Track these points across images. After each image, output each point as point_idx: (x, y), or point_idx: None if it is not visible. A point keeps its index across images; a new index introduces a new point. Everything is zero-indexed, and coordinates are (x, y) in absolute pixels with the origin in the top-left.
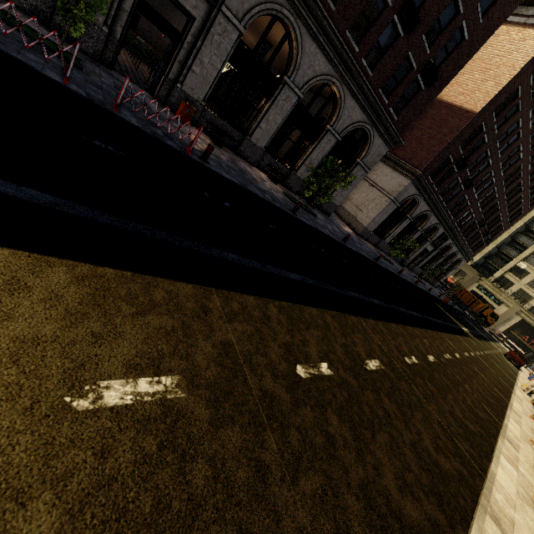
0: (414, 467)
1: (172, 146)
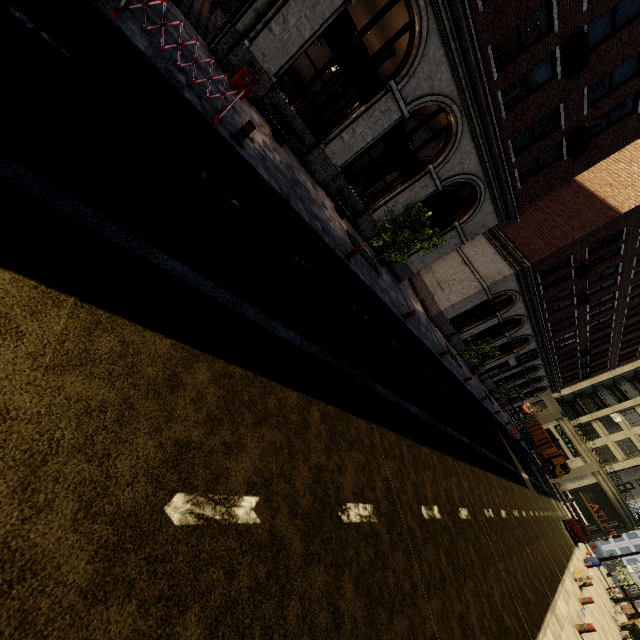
0: None
1: (190, 100)
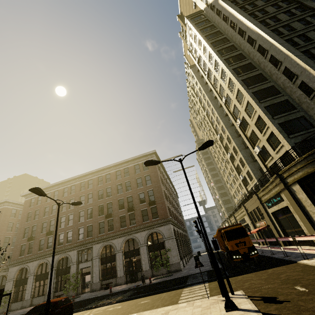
0: None
1: None
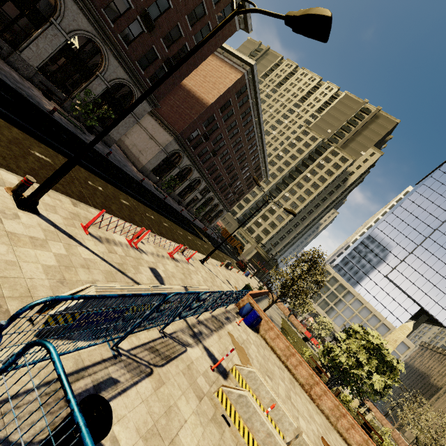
0: (22, 165)
1: None
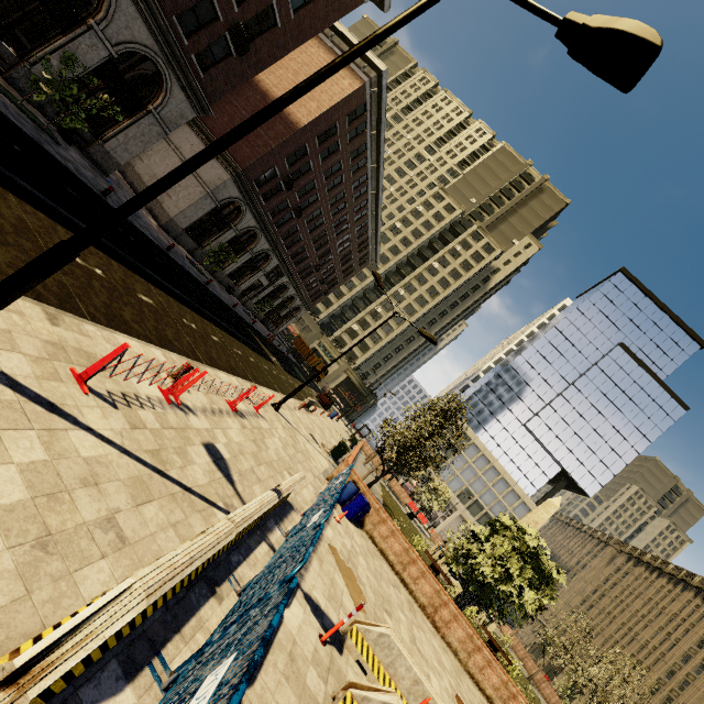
0: None
1: None
